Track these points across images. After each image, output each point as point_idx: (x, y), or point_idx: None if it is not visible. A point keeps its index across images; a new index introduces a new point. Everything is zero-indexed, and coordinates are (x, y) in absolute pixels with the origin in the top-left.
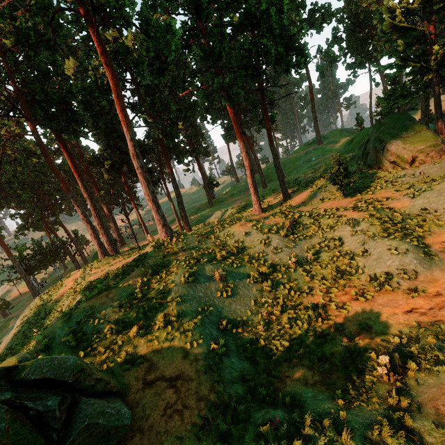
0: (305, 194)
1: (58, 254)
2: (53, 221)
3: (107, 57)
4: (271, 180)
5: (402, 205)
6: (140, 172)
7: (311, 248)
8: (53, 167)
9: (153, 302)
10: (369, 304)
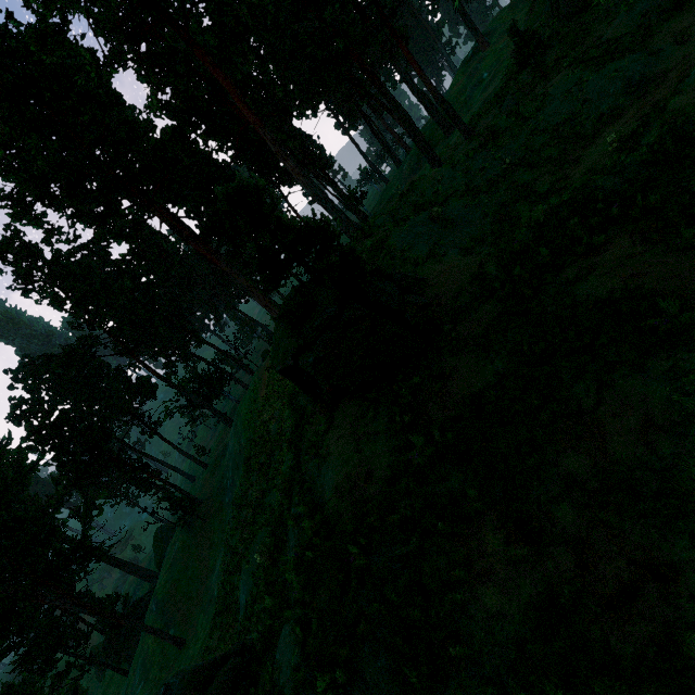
0: (493, 115)
1: (221, 378)
2: (197, 341)
3: (209, 57)
4: (436, 145)
5: (618, 29)
6: (297, 173)
7: (523, 144)
8: (191, 242)
9: (385, 265)
10: (601, 139)
